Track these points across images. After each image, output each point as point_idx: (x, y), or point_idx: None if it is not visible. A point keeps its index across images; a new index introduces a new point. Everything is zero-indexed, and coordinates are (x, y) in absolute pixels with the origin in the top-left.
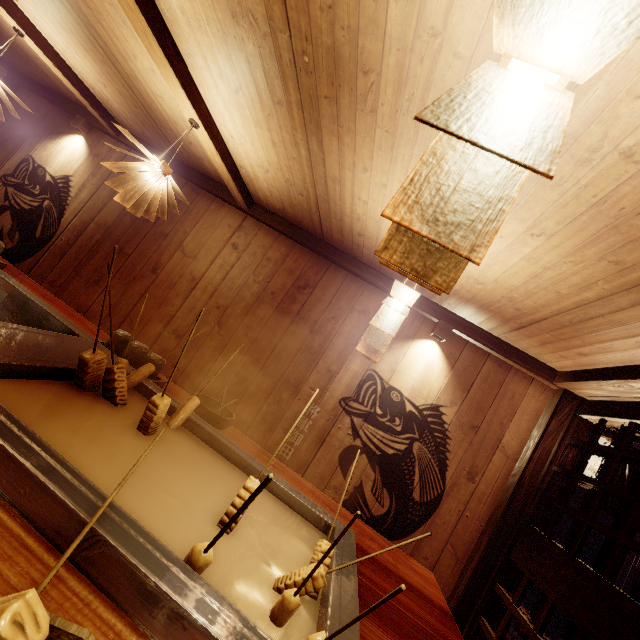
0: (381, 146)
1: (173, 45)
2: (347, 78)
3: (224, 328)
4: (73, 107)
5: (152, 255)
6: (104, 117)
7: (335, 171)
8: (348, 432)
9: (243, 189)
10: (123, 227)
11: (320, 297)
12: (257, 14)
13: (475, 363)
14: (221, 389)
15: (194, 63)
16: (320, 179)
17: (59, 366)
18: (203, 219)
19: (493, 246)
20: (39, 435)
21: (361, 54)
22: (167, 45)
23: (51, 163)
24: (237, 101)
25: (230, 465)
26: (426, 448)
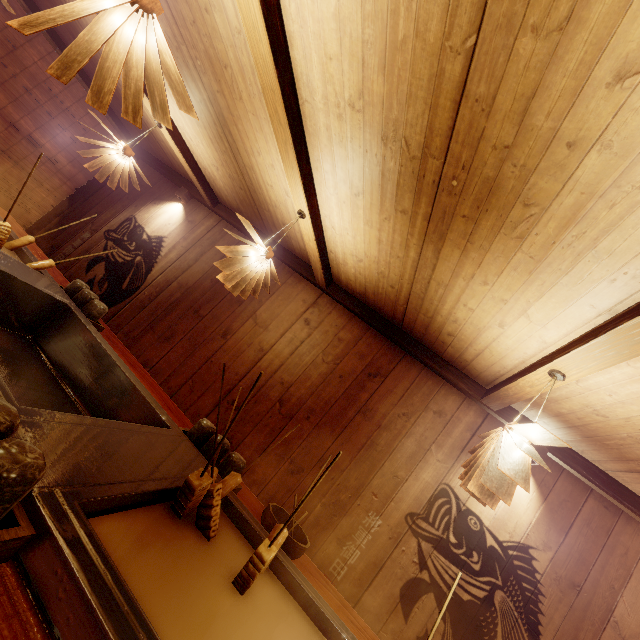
0: (517, 268)
1: (306, 152)
2: (499, 205)
3: (285, 407)
4: (180, 179)
5: (225, 320)
6: (207, 192)
7: (444, 276)
8: (414, 559)
9: (327, 270)
10: (202, 289)
11: (391, 388)
12: (412, 141)
13: (574, 498)
14: (273, 476)
15: (320, 167)
16: (422, 279)
17: (162, 487)
18: (279, 291)
19: (638, 386)
20: (153, 624)
21: (528, 189)
22: (301, 152)
23: (150, 224)
24: (353, 202)
25: (321, 637)
26: (511, 602)
